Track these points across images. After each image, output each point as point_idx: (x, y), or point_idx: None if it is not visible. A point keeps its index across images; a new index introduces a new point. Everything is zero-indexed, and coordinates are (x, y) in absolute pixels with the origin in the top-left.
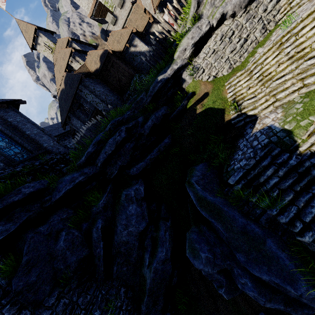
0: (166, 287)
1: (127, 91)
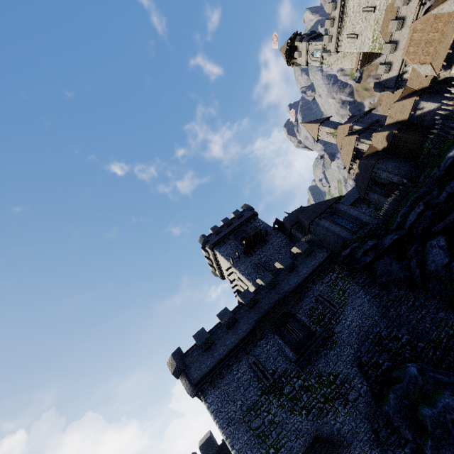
0: None
1: (420, 156)
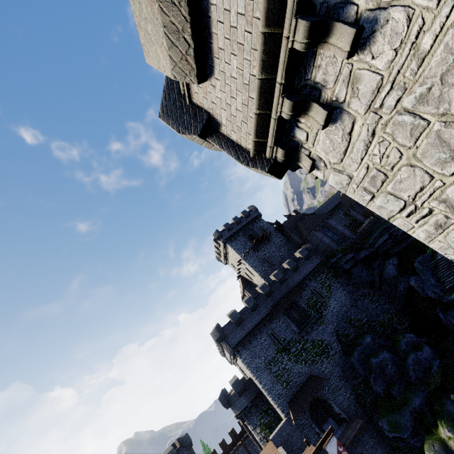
0: (405, 296)
1: None
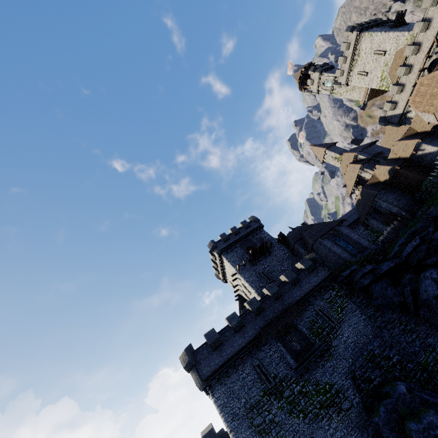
0: None
1: (419, 191)
